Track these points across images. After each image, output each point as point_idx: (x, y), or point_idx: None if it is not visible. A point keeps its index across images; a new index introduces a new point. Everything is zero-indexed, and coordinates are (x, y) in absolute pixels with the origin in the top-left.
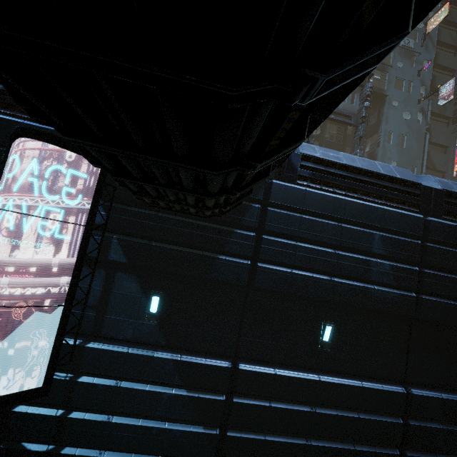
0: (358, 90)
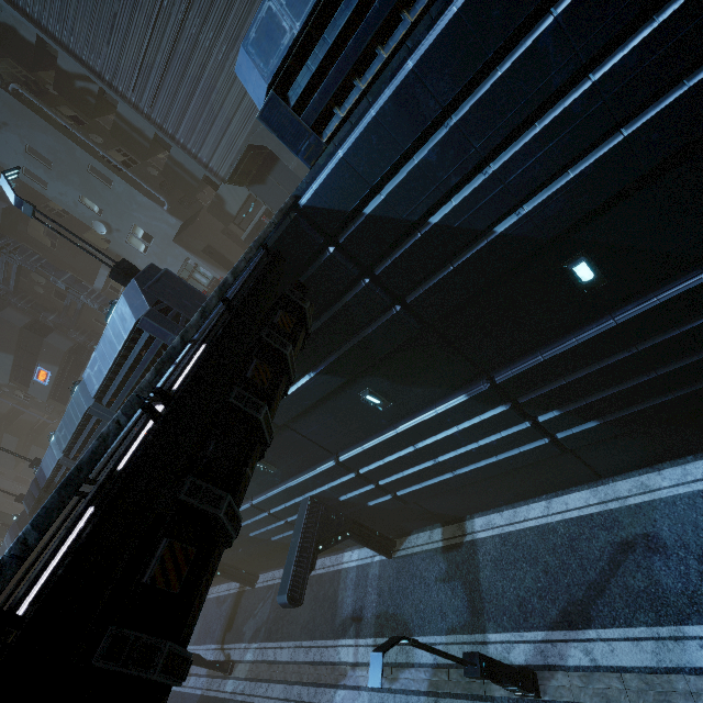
0: None
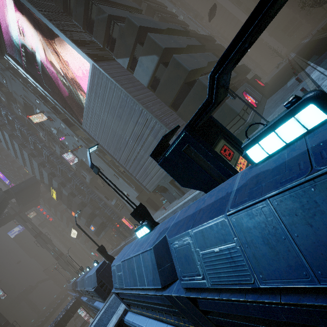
0: (81, 169)
